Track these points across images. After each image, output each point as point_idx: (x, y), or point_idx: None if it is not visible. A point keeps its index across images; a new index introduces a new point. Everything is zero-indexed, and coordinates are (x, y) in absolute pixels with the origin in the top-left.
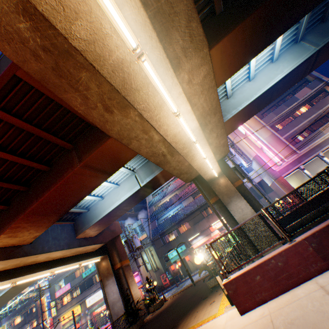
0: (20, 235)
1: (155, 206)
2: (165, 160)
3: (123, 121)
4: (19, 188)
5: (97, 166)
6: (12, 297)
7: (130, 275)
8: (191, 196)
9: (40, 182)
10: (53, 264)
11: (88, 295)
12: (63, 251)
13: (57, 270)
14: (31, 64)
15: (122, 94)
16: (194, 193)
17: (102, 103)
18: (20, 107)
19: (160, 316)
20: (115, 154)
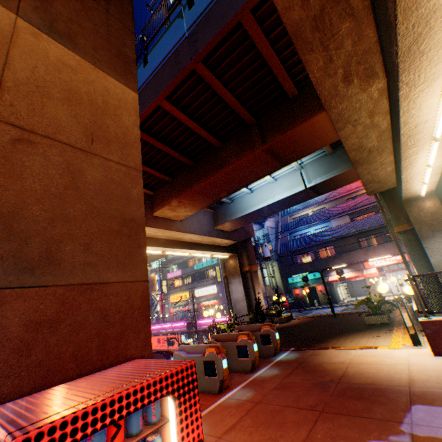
0: (177, 210)
1: (289, 217)
2: (365, 159)
3: (355, 96)
4: (187, 163)
5: (278, 152)
6: None
7: (257, 282)
8: (347, 215)
9: (208, 160)
10: (192, 246)
11: (197, 286)
12: (203, 237)
13: (194, 253)
14: (293, 12)
15: (397, 60)
16: (352, 213)
17: (343, 69)
18: (224, 66)
19: (291, 329)
20: (304, 140)
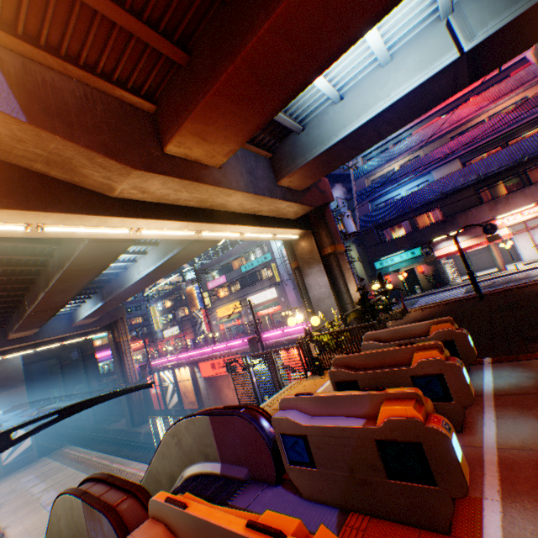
0: (210, 137)
1: (366, 180)
2: None
3: None
4: None
5: None
6: (173, 269)
7: (346, 268)
8: (458, 159)
9: None
10: (244, 220)
11: (249, 293)
12: (261, 201)
13: (248, 233)
14: None
15: None
16: (465, 154)
17: None
18: None
19: None
20: None
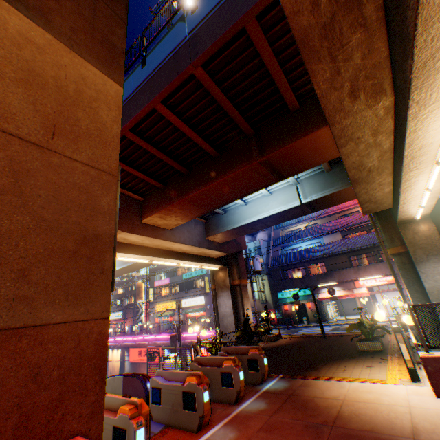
0: (168, 218)
1: (281, 231)
2: (364, 178)
3: (361, 112)
4: (181, 171)
5: (276, 165)
6: (131, 271)
7: (246, 296)
8: (340, 232)
9: (203, 168)
10: (181, 256)
11: (184, 296)
12: (193, 248)
13: (183, 263)
14: (302, 17)
15: (410, 75)
16: (345, 230)
17: (351, 83)
18: (224, 73)
19: (280, 350)
20: (303, 155)
